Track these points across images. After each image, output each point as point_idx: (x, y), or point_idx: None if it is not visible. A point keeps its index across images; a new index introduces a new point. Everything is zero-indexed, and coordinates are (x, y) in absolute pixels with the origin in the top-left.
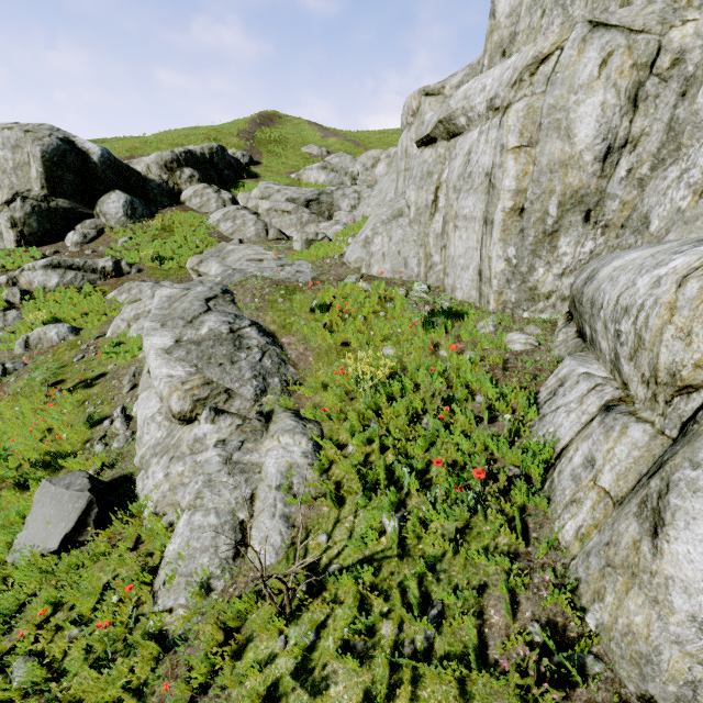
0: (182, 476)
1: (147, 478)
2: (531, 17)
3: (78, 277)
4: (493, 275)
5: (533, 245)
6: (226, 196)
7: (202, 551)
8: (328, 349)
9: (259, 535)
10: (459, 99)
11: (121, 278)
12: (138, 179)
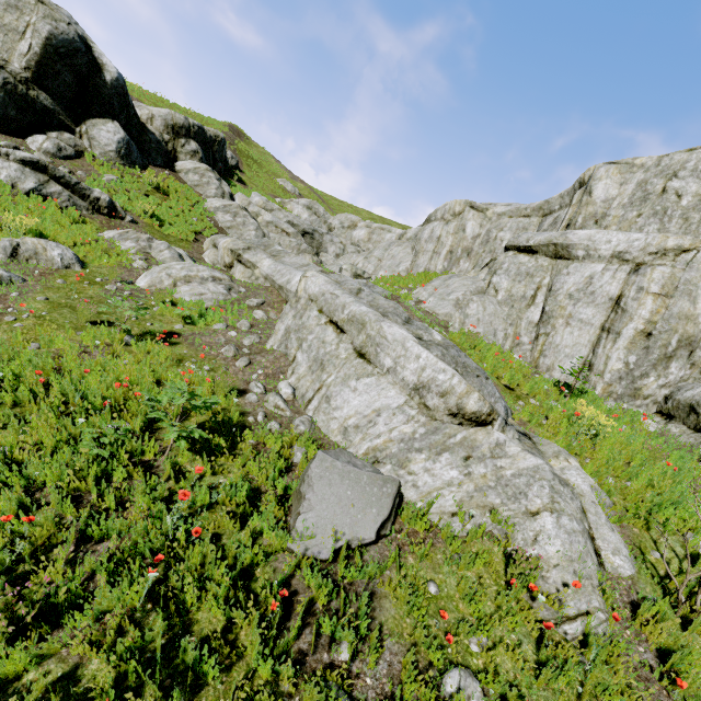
0: (485, 478)
1: (412, 474)
2: (625, 212)
3: (63, 194)
4: (608, 370)
5: (656, 360)
6: (227, 188)
7: (586, 556)
8: (504, 389)
9: (609, 546)
10: (583, 238)
11: (112, 219)
12: (139, 123)
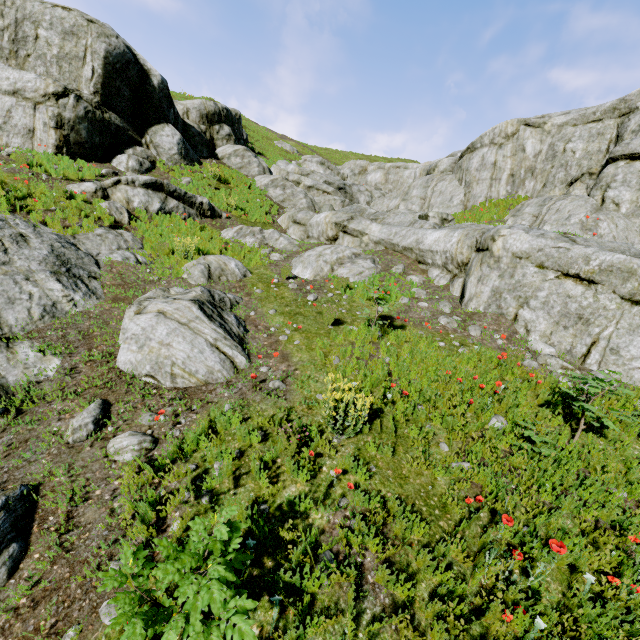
0: None
1: None
2: None
3: (180, 207)
4: None
5: None
6: (265, 163)
7: None
8: None
9: None
10: None
11: (215, 220)
12: (181, 120)
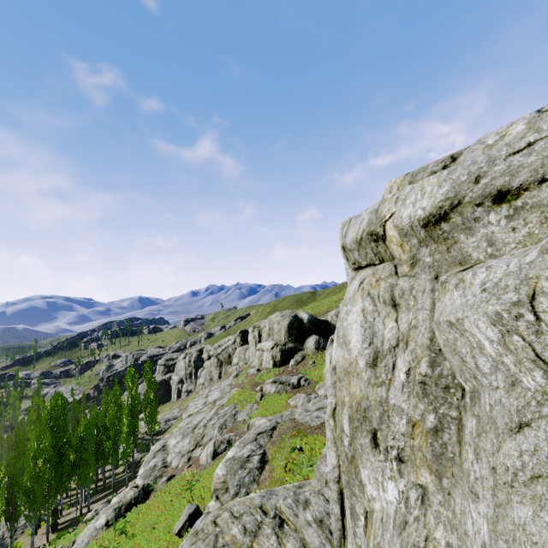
0: None
1: None
2: None
3: (282, 388)
4: None
5: None
6: None
7: None
8: (278, 479)
9: None
10: None
11: (299, 388)
12: (326, 325)
